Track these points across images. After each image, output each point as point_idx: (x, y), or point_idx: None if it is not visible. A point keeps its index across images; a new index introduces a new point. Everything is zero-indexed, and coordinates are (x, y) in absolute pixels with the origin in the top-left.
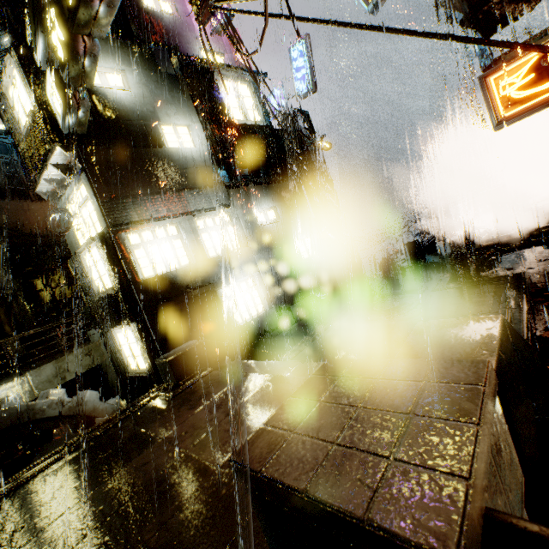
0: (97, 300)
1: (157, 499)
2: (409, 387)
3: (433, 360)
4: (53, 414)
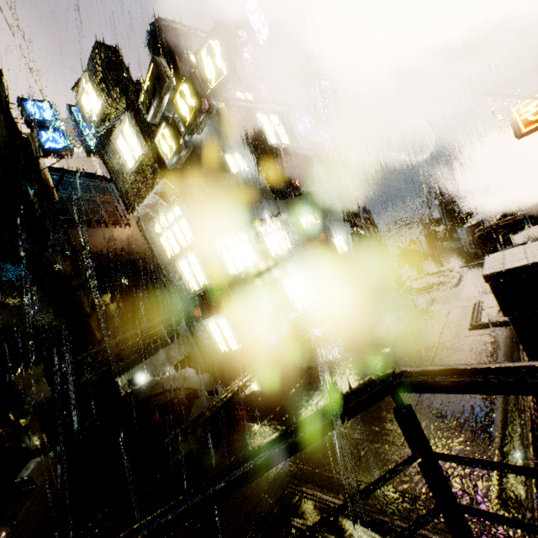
0: (189, 298)
1: (353, 379)
2: None
3: None
4: (179, 386)
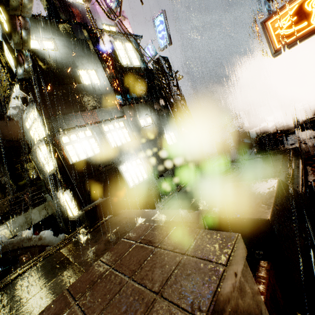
0: (47, 177)
1: None
2: (172, 259)
3: (200, 231)
4: (23, 246)
